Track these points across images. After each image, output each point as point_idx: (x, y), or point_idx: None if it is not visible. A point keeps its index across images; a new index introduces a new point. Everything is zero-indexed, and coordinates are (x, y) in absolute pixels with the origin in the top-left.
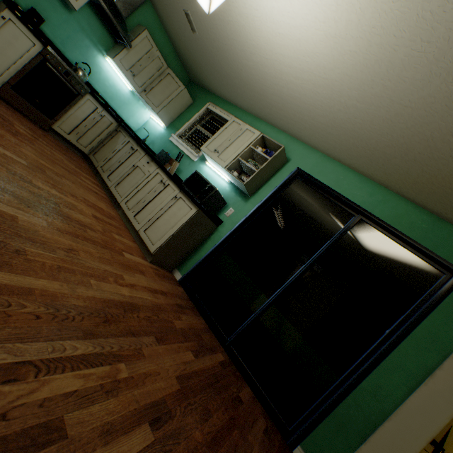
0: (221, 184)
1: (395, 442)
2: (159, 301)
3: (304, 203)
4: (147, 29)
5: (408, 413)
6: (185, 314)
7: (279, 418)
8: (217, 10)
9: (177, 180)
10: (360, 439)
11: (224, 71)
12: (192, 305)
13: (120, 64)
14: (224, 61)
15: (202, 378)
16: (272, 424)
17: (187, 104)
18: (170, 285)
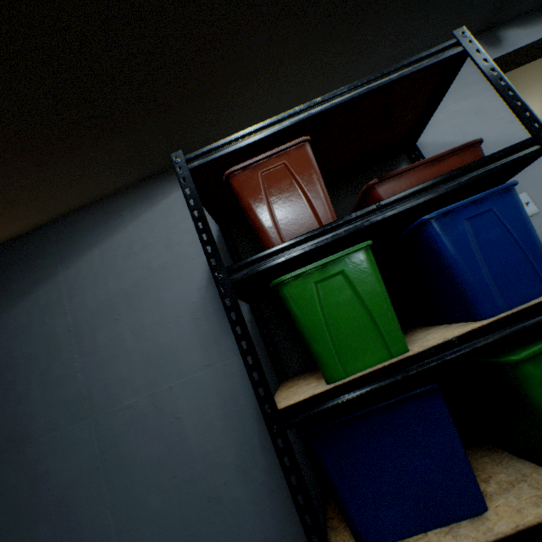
0: None
1: None
2: None
3: None
4: None
5: None
6: None
7: None
8: None
9: None
10: None
11: None
12: None
13: None
14: None
15: None
16: None
17: None
18: None
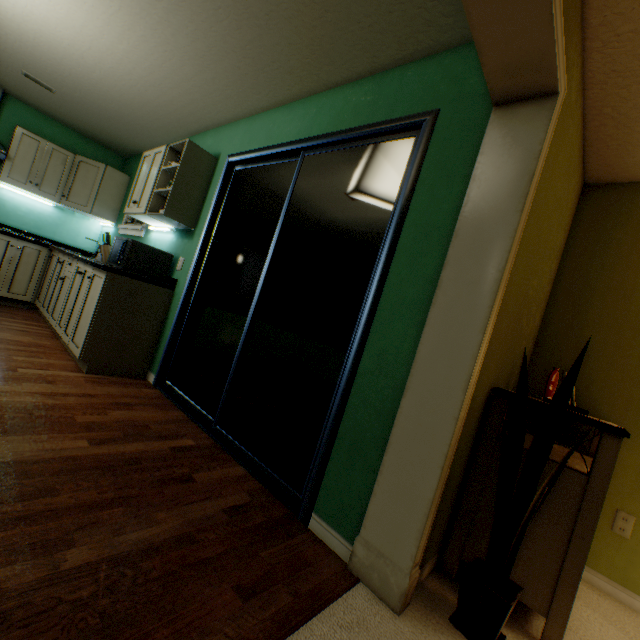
0: (168, 240)
1: (423, 423)
2: (59, 402)
3: (314, 208)
4: (29, 128)
5: (427, 365)
6: (126, 410)
7: (286, 489)
8: (19, 39)
9: (87, 259)
10: (382, 450)
11: (109, 110)
12: (164, 402)
13: (12, 180)
14: (95, 98)
15: (85, 462)
16: (270, 501)
17: (125, 183)
18: (120, 389)
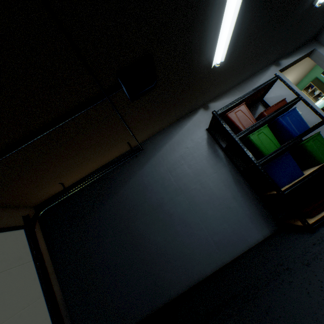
0: (322, 103)
1: None
2: None
3: None
4: None
5: None
6: None
7: None
8: None
9: None
10: None
11: None
12: None
13: None
14: None
15: None
16: None
17: None
18: None
